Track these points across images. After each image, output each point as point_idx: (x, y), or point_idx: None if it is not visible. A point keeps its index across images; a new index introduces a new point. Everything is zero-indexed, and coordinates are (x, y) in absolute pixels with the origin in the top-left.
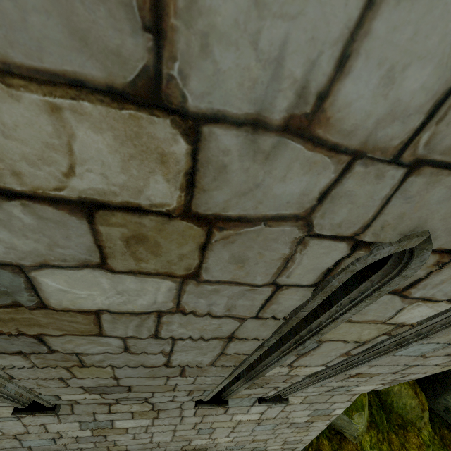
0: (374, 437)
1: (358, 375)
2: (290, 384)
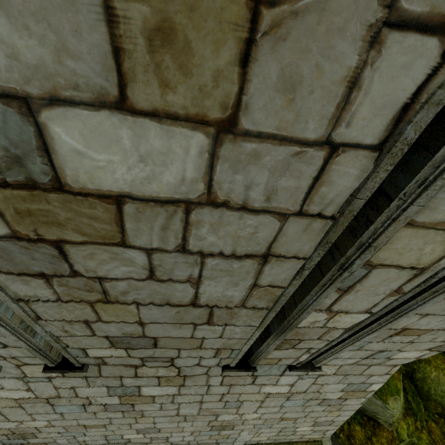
0: (412, 425)
1: (404, 331)
2: (325, 343)
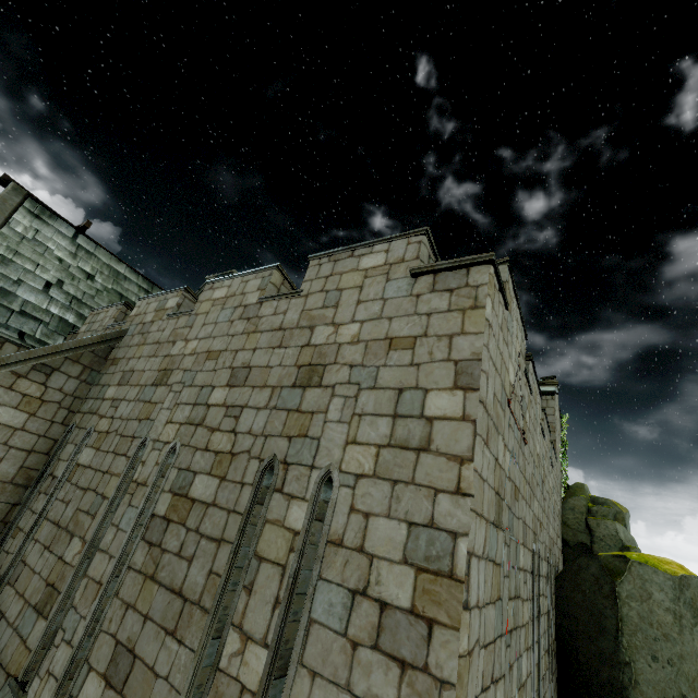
0: None
1: None
2: None
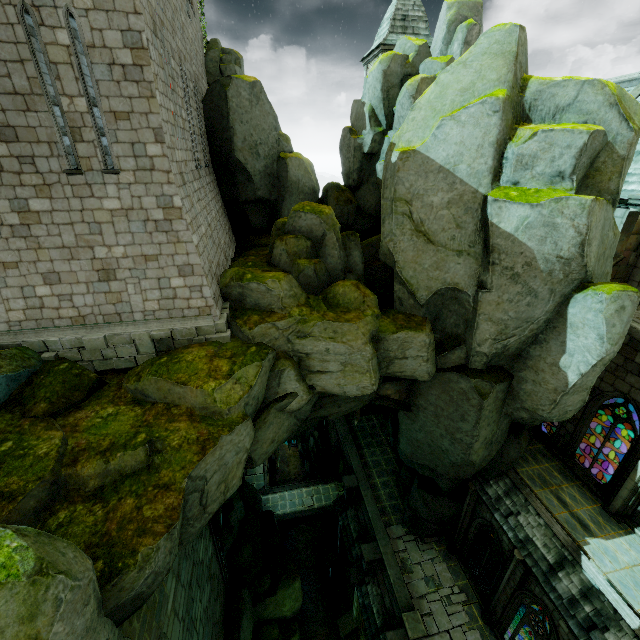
0: (306, 311)
1: (116, 114)
2: (94, 133)
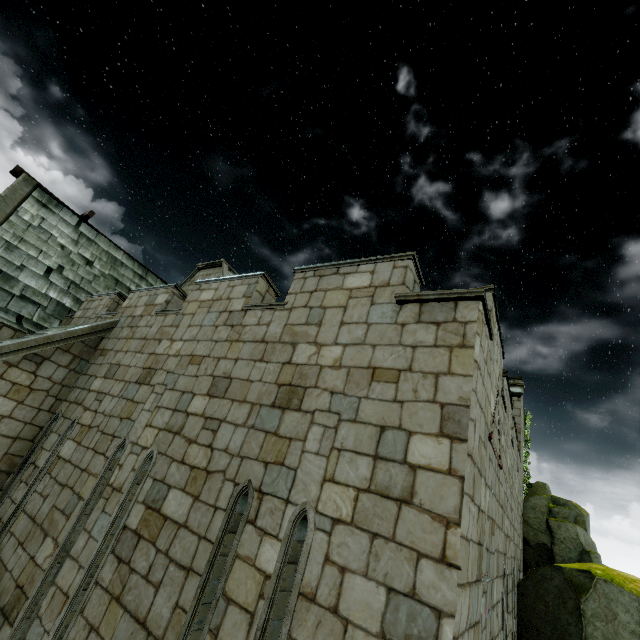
0: None
1: None
2: None
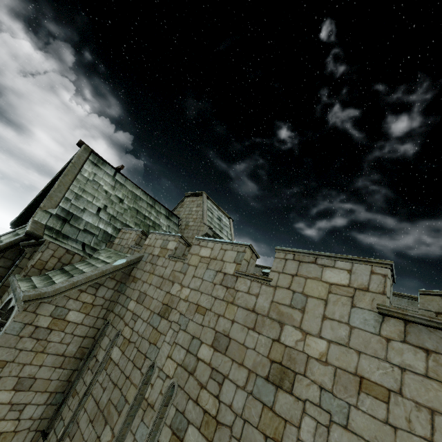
0: None
1: None
2: None
